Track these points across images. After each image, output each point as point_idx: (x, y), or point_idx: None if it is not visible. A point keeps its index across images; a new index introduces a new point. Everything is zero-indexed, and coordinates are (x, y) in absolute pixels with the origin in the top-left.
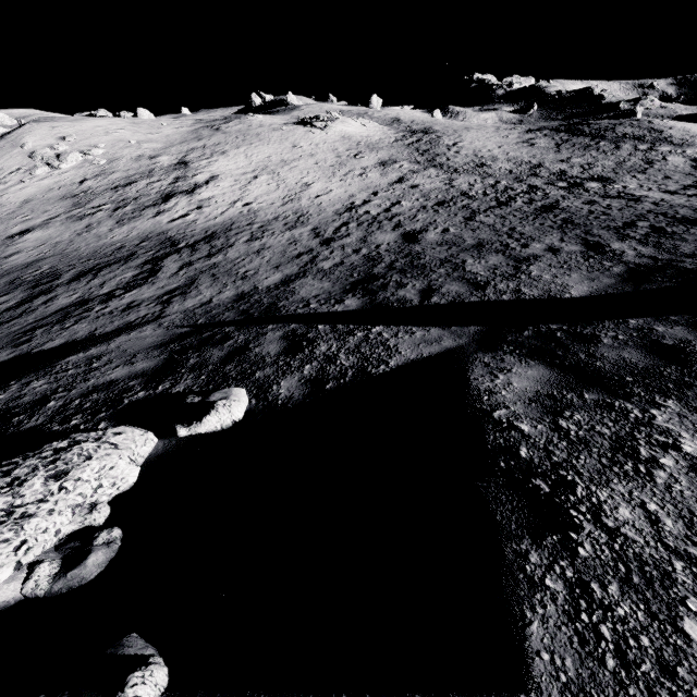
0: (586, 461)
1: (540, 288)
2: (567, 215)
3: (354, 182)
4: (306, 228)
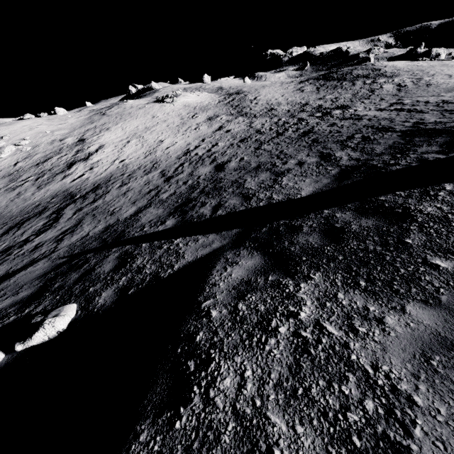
0: (233, 337)
1: (284, 193)
2: (316, 136)
3: (191, 134)
4: (157, 171)
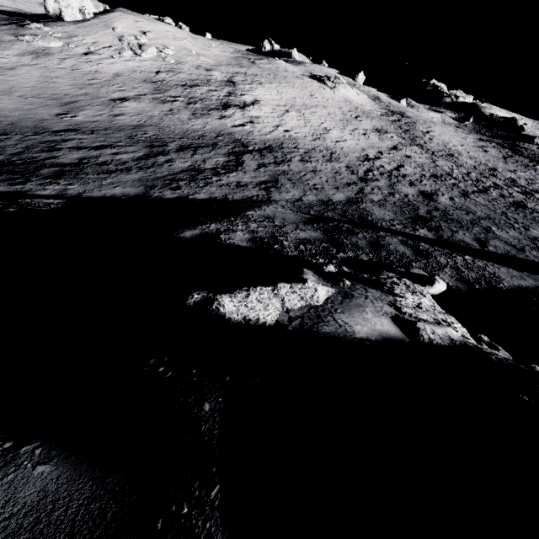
0: None
1: None
2: None
3: (361, 138)
4: (341, 164)
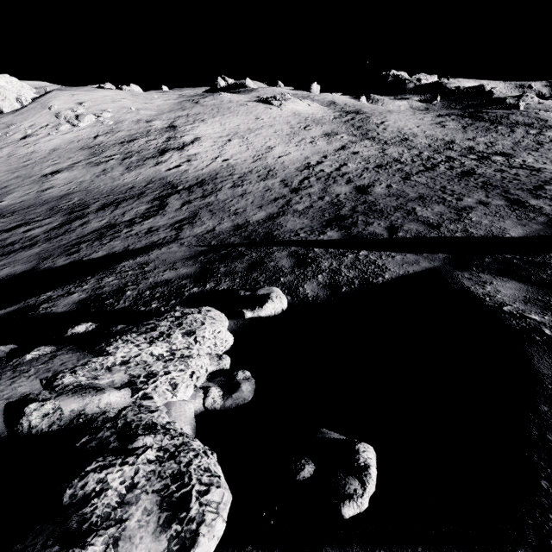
0: None
1: (484, 229)
2: (485, 179)
3: (307, 147)
4: (276, 179)
